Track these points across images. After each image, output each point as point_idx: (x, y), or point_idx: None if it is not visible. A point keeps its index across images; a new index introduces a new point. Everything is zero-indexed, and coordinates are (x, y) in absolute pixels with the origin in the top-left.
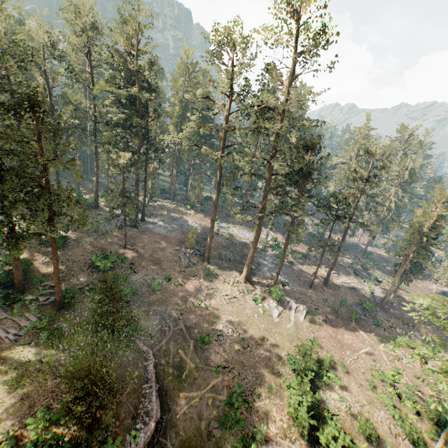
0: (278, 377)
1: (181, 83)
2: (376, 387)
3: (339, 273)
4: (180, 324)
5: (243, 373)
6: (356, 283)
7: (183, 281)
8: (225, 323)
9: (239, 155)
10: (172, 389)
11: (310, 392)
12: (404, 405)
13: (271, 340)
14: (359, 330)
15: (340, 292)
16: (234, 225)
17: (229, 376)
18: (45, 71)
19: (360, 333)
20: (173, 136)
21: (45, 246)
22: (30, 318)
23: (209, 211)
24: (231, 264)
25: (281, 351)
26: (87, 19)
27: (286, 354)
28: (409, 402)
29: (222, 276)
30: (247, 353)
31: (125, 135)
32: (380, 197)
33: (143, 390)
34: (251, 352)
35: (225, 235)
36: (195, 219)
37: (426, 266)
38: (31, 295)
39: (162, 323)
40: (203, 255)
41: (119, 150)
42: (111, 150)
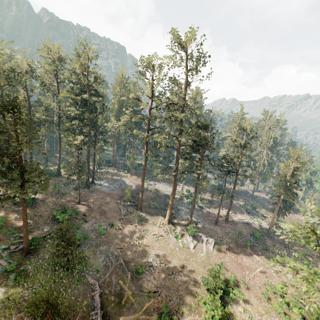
0: (196, 297)
1: (118, 90)
2: (270, 298)
3: (236, 212)
4: (120, 259)
5: (169, 295)
6: (248, 219)
7: (122, 226)
8: (154, 256)
9: (157, 134)
10: (114, 314)
11: (221, 307)
12: (293, 311)
13: (189, 267)
14: (253, 254)
15: (237, 227)
16: (159, 182)
17: (159, 299)
18: (25, 86)
19: (255, 256)
20: (113, 124)
21: (19, 206)
22: (2, 264)
23: (141, 174)
24: (157, 211)
25: (197, 275)
26: (55, 54)
27: (201, 277)
28: (295, 308)
29: (152, 220)
30: (172, 279)
31: (80, 125)
32: (257, 157)
33: (90, 316)
34: (175, 278)
35: (152, 190)
36: (131, 180)
37: (293, 203)
38: (5, 244)
39: (106, 260)
40: (137, 206)
41: (75, 135)
42: (70, 135)
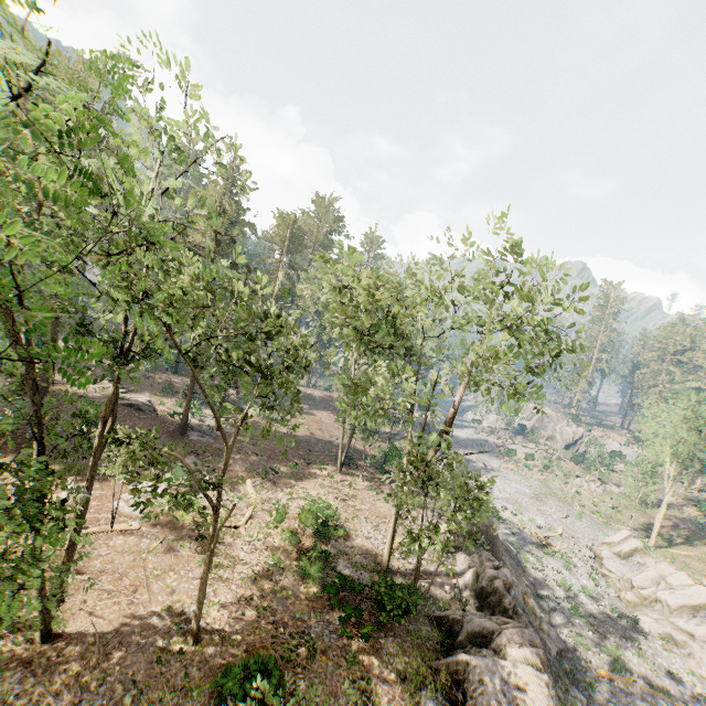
0: None
1: None
2: None
3: (143, 391)
4: None
5: None
6: (169, 405)
7: None
8: None
9: None
10: None
11: None
12: None
13: None
14: None
15: (73, 406)
16: None
17: None
18: None
19: None
20: None
21: None
22: None
23: None
24: None
25: None
26: None
27: None
28: None
29: None
30: None
31: None
32: None
33: None
34: None
35: None
36: None
37: None
38: None
39: None
40: None
41: None
42: None
